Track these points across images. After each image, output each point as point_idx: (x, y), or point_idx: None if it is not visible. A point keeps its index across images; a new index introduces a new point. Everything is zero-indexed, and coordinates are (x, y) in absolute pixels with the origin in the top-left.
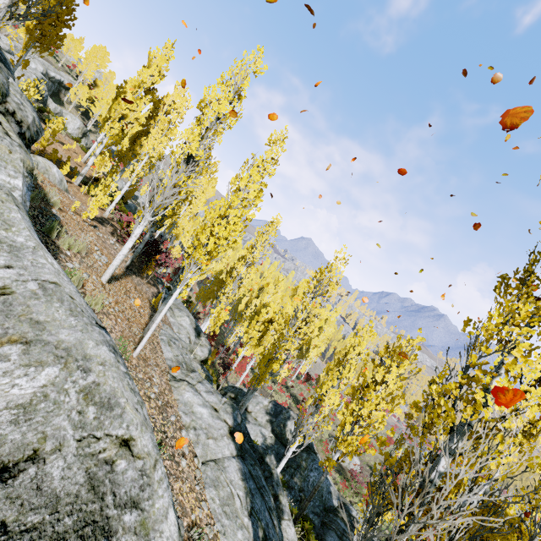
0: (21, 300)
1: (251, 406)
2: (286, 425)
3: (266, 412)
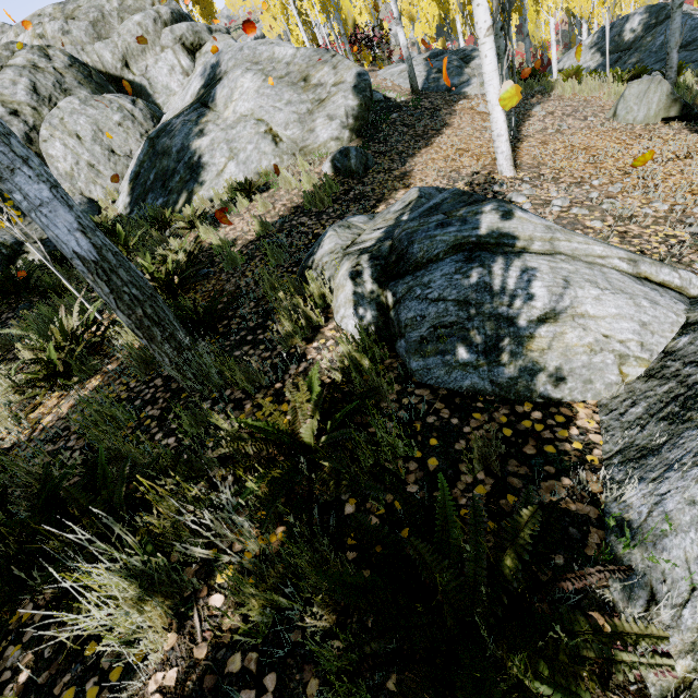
0: None
1: (568, 62)
2: (622, 33)
3: (590, 48)
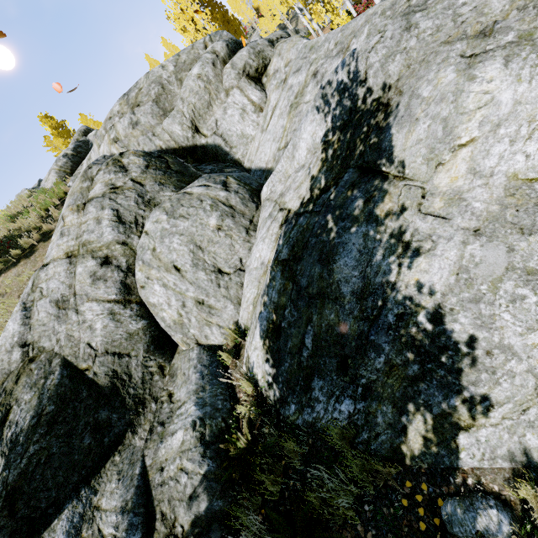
0: (341, 39)
1: None
2: None
3: None
